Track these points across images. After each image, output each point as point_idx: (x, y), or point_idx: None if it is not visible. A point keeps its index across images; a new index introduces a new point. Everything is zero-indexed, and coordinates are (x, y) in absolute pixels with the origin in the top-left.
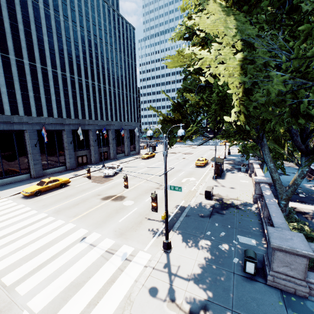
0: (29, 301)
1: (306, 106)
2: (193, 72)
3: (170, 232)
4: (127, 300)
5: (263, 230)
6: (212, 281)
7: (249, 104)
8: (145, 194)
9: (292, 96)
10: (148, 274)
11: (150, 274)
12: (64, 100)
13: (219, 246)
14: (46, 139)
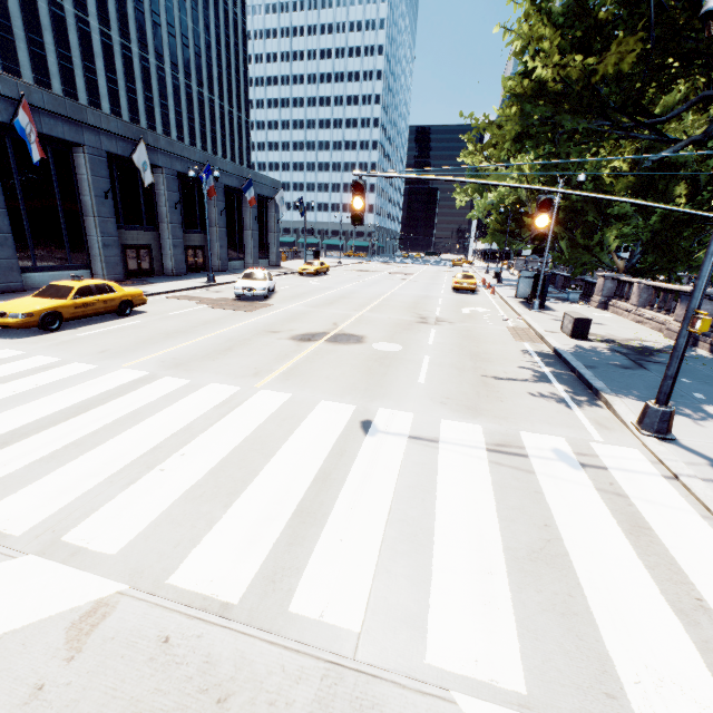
0: (426, 652)
1: None
2: None
3: (608, 398)
4: None
5: None
6: None
7: None
8: (406, 331)
9: None
10: None
11: None
12: (33, 77)
13: None
14: (39, 151)
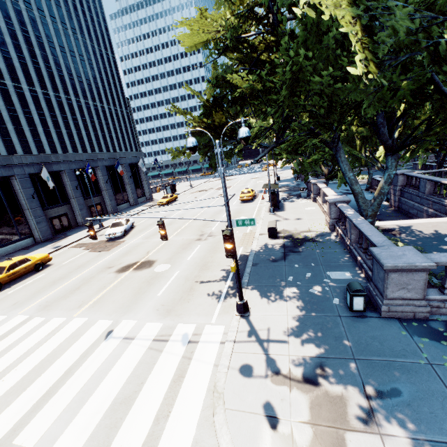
0: None
1: (446, 48)
2: (228, 49)
3: None
4: (214, 394)
5: (353, 259)
6: (318, 333)
7: (377, 47)
8: (183, 250)
9: (426, 35)
10: (230, 351)
11: (233, 350)
12: None
13: (309, 290)
14: None
